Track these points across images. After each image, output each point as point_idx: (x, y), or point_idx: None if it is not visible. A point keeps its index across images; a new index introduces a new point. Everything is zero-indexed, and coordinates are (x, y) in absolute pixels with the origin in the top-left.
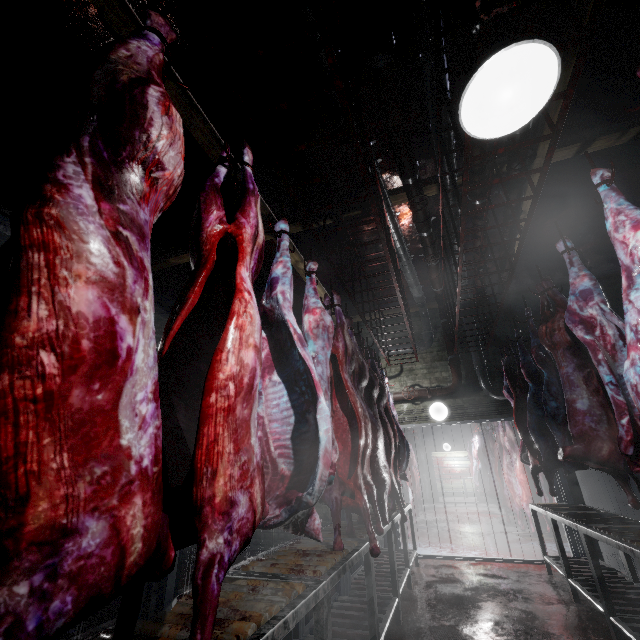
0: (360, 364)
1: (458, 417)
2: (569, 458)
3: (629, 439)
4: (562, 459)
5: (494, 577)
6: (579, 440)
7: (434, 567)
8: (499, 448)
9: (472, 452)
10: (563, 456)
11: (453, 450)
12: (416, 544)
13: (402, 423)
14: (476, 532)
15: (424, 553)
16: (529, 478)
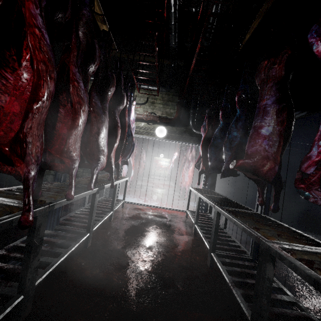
0: (89, 41)
1: (171, 137)
2: (237, 168)
3: (317, 159)
4: (232, 167)
5: (160, 217)
6: (250, 156)
7: (131, 209)
8: (185, 159)
9: (172, 160)
10: (234, 165)
11: (164, 157)
12: (129, 195)
13: (138, 134)
14: (161, 193)
15: (130, 201)
16: (193, 175)
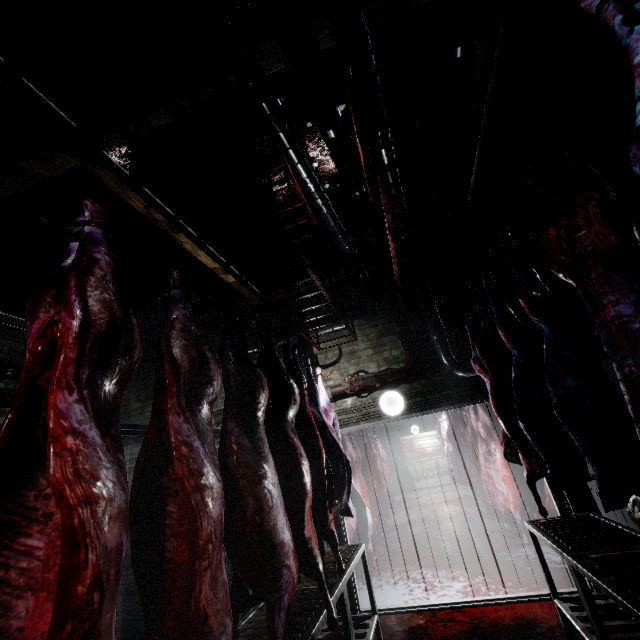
0: (193, 356)
1: (417, 407)
2: None
3: None
4: None
5: None
6: None
7: (404, 637)
8: (472, 433)
9: (442, 432)
10: None
11: (422, 431)
12: (383, 578)
13: (347, 425)
14: (455, 538)
15: (392, 599)
16: (513, 471)
